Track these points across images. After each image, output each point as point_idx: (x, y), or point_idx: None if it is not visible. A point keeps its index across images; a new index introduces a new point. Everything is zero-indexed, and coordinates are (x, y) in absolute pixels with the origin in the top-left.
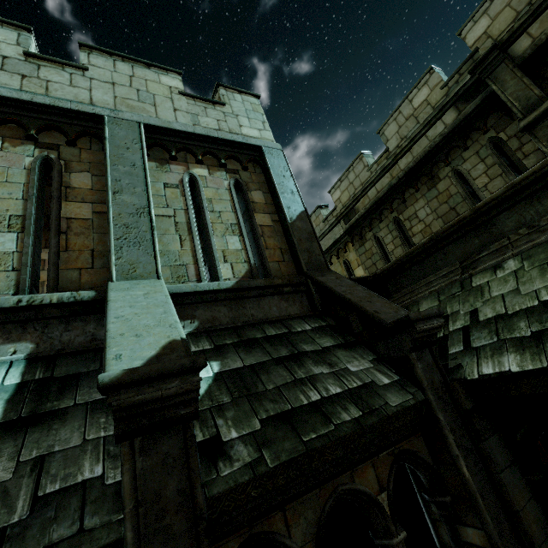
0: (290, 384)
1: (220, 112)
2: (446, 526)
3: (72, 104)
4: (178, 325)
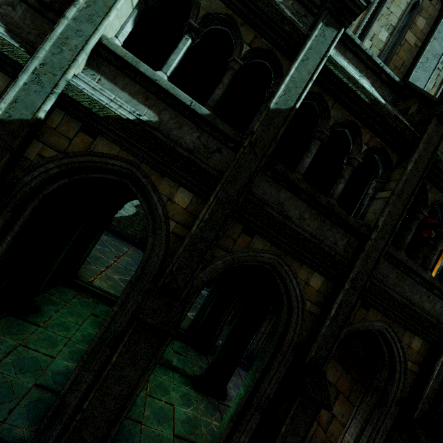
0: None
1: None
2: None
3: None
4: None
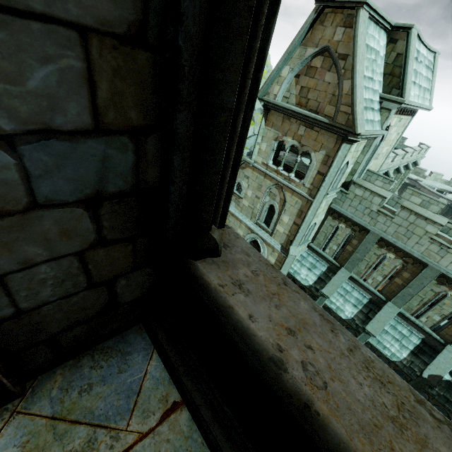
0: None
1: None
2: None
3: None
4: (446, 373)
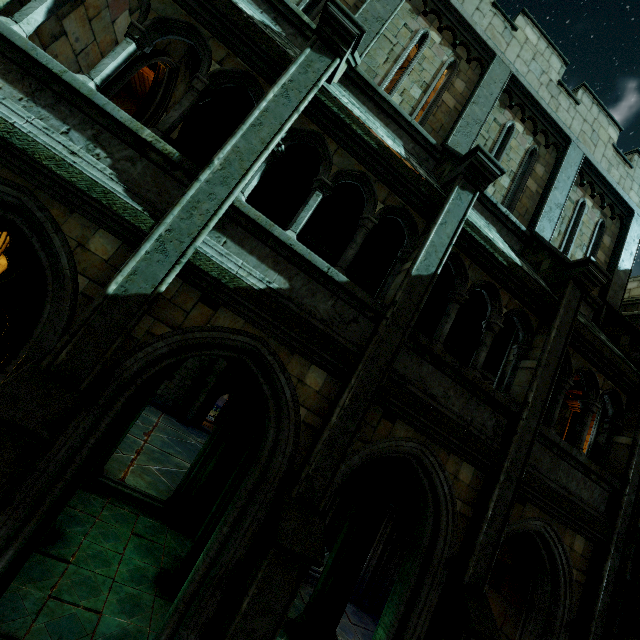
0: (591, 326)
1: (626, 171)
2: (608, 433)
3: (563, 125)
4: None
